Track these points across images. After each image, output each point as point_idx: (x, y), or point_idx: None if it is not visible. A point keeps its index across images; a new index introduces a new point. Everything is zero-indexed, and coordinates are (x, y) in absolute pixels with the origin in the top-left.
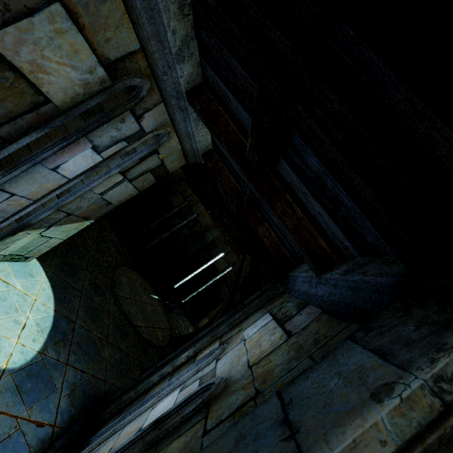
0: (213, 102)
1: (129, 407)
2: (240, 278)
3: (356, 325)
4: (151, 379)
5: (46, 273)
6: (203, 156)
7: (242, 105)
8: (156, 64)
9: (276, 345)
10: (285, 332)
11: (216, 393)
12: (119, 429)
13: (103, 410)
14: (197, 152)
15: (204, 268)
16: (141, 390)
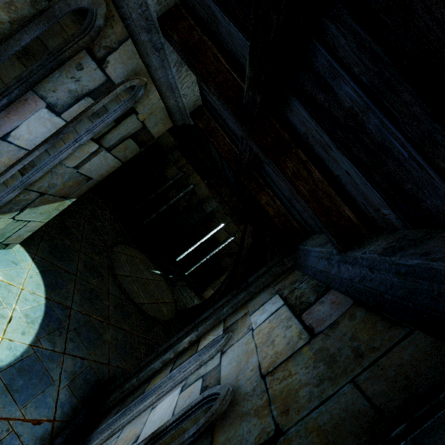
0: (195, 31)
1: (131, 397)
2: (242, 251)
3: (424, 337)
4: (153, 365)
5: (33, 259)
6: (191, 115)
7: (234, 21)
8: None
9: (295, 346)
10: (305, 327)
11: (222, 410)
12: (117, 430)
13: (106, 398)
14: (184, 110)
15: (205, 240)
16: (143, 377)
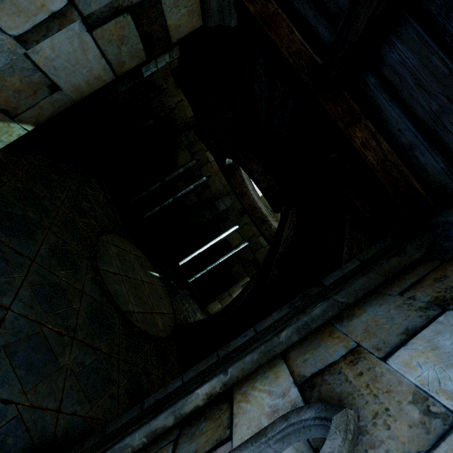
0: None
1: None
2: (278, 247)
3: None
4: (130, 440)
5: None
6: None
7: None
8: None
9: None
10: None
11: None
12: None
13: None
14: None
15: (215, 243)
16: None
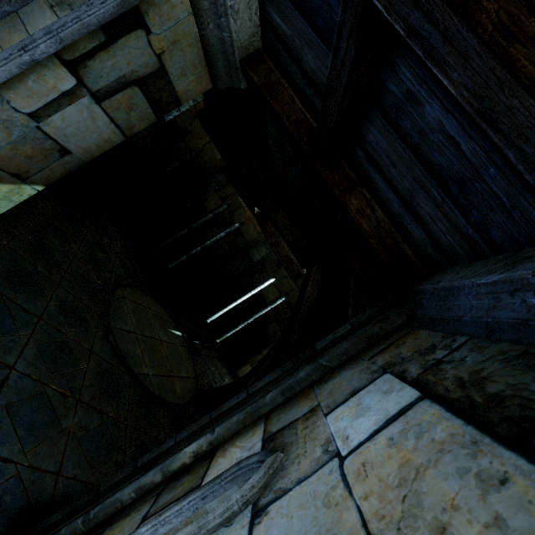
0: None
1: None
2: (301, 306)
3: None
4: (120, 495)
5: None
6: (243, 63)
7: None
8: None
9: None
10: None
11: None
12: None
13: None
14: (232, 53)
15: (248, 298)
16: (96, 518)
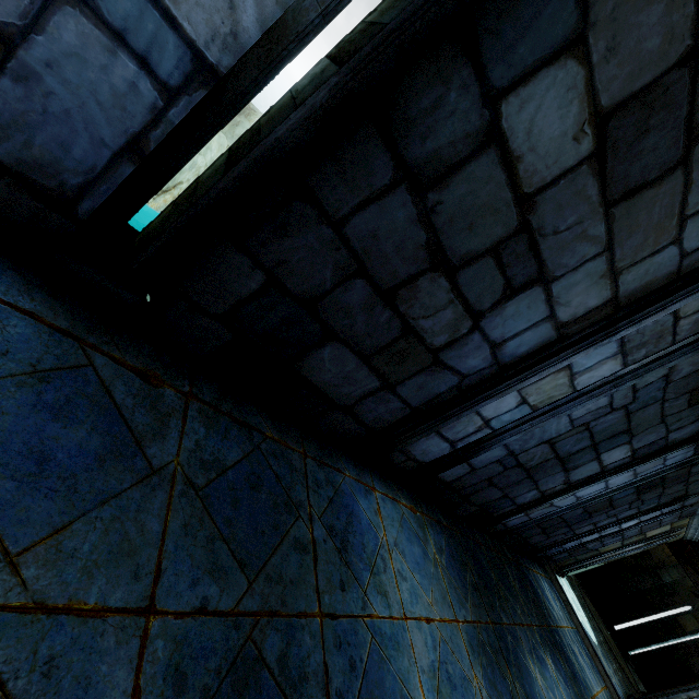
0: None
1: None
2: None
3: None
4: (679, 694)
5: (570, 587)
6: None
7: None
8: (692, 524)
9: None
10: None
11: None
12: None
13: None
14: (695, 538)
15: (660, 618)
16: (672, 698)
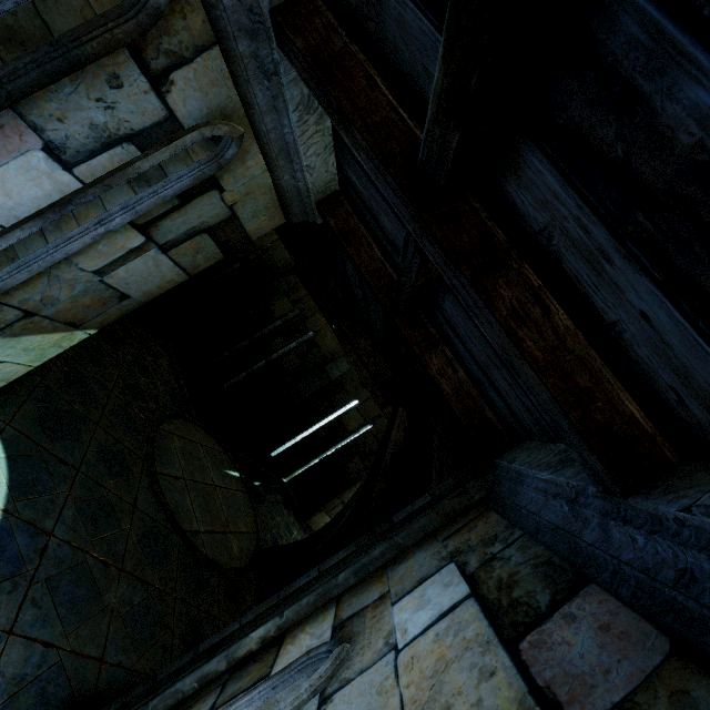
0: (337, 35)
1: None
2: (385, 453)
3: None
4: (181, 685)
5: None
6: (319, 206)
7: None
8: None
9: None
10: (533, 692)
11: None
12: None
13: None
14: (308, 196)
15: (324, 425)
16: (156, 709)
